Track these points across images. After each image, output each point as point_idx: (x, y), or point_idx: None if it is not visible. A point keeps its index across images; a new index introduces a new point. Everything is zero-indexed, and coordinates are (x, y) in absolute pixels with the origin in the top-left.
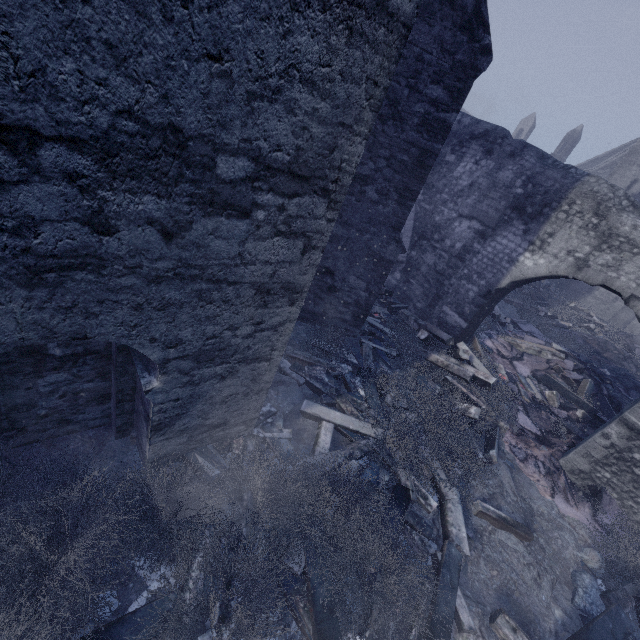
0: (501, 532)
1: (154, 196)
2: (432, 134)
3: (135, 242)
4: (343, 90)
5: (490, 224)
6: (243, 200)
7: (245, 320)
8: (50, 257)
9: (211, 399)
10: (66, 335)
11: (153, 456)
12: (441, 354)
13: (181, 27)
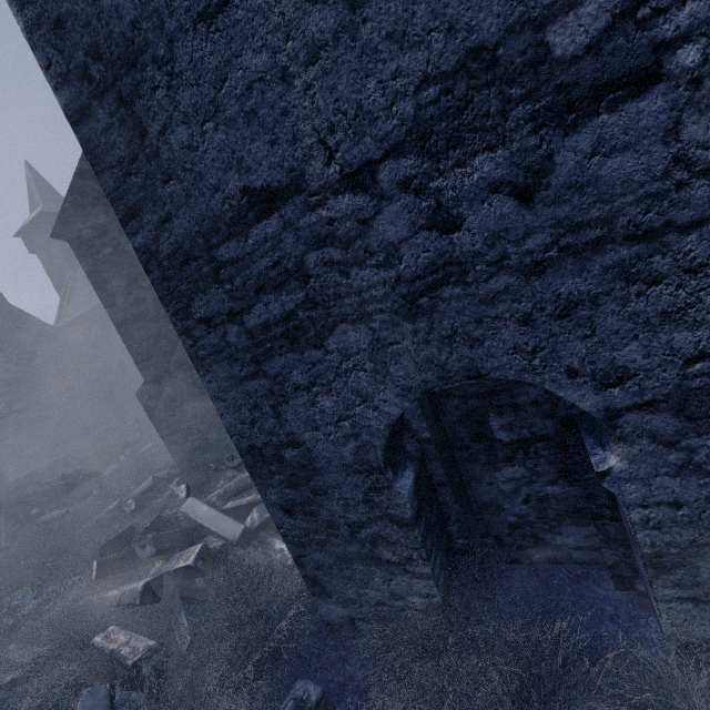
0: None
1: (485, 153)
2: None
3: (487, 226)
4: None
5: None
6: (628, 60)
7: None
8: (416, 280)
9: None
10: (459, 374)
11: (675, 632)
12: None
13: None
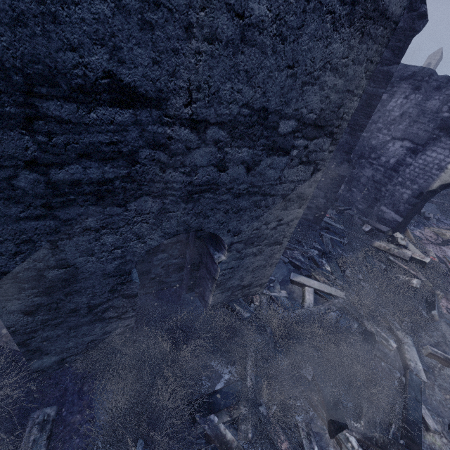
0: (449, 369)
1: (247, 148)
2: (377, 82)
3: (233, 174)
4: (352, 70)
5: (420, 142)
6: (287, 145)
7: (274, 218)
8: (198, 186)
9: (247, 268)
10: (194, 228)
11: (213, 303)
12: (382, 241)
13: (279, 55)
